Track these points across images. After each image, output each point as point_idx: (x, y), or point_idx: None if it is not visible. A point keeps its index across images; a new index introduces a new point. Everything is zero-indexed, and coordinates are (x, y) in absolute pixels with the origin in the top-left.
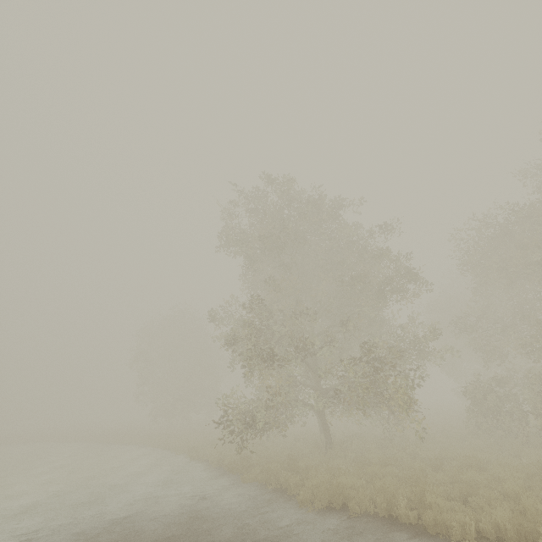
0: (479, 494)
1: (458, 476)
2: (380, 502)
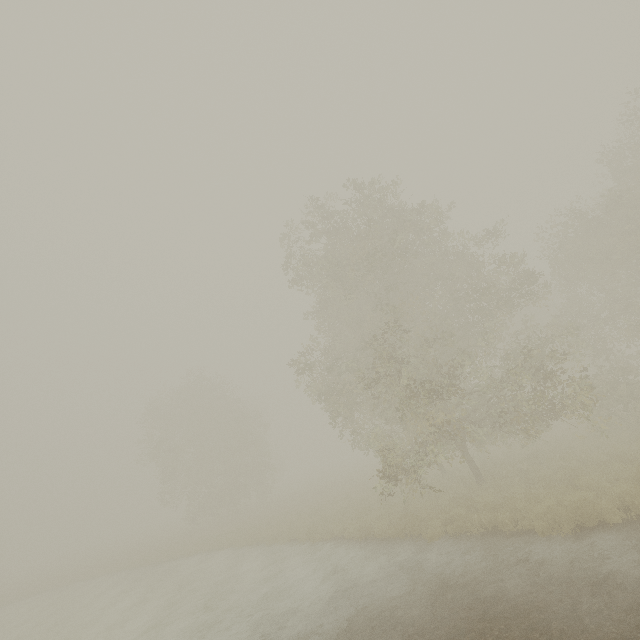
0: None
1: None
2: (639, 504)
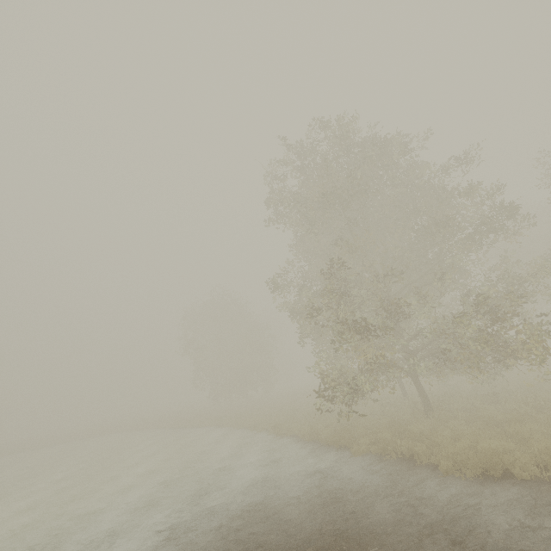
0: None
1: None
2: None
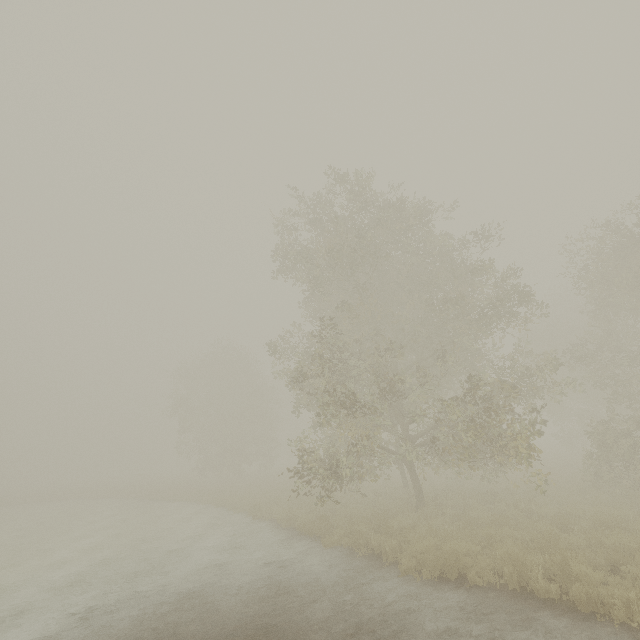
0: (633, 562)
1: (598, 539)
2: (508, 573)
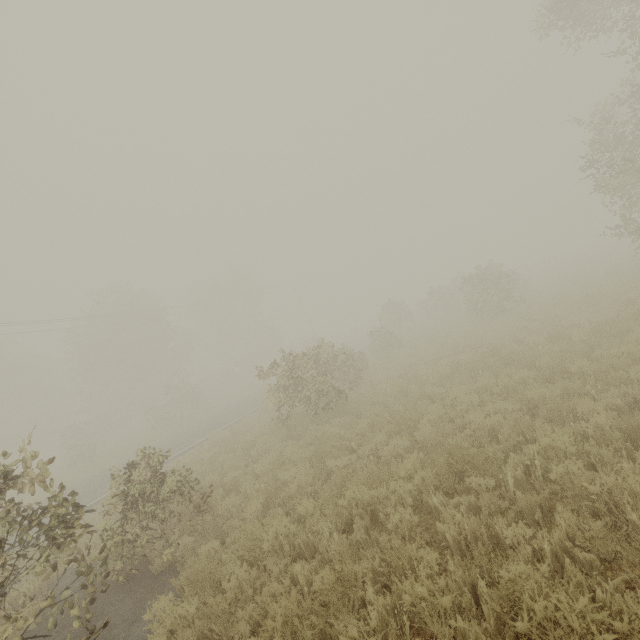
0: None
1: None
2: None
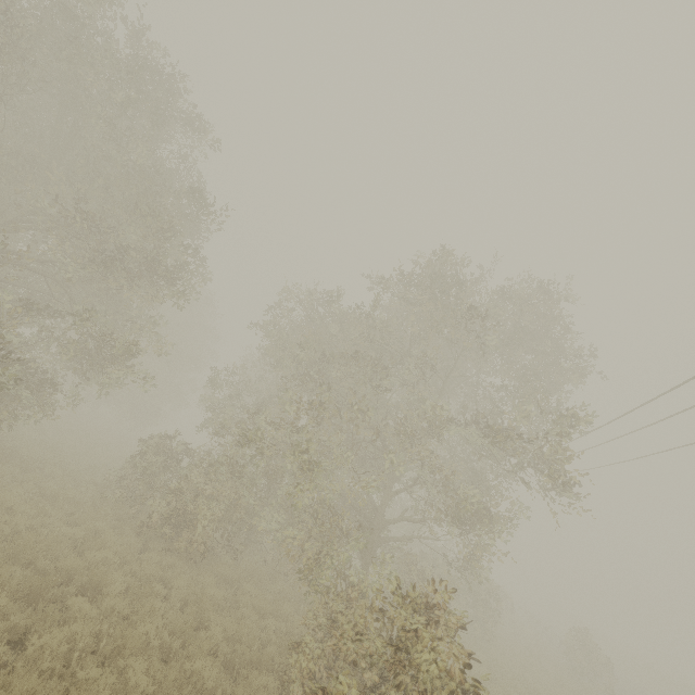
0: None
1: None
2: None
